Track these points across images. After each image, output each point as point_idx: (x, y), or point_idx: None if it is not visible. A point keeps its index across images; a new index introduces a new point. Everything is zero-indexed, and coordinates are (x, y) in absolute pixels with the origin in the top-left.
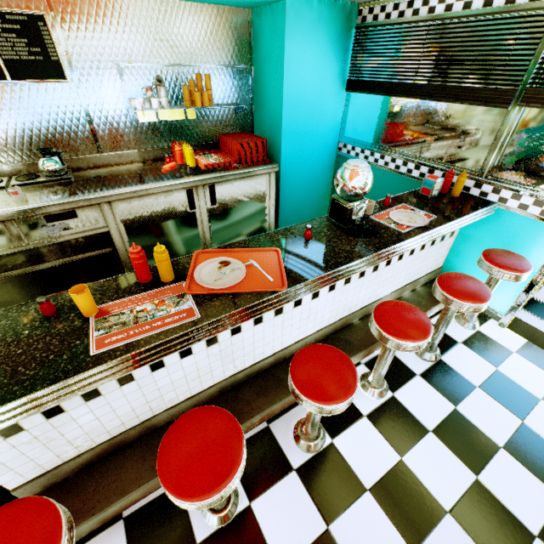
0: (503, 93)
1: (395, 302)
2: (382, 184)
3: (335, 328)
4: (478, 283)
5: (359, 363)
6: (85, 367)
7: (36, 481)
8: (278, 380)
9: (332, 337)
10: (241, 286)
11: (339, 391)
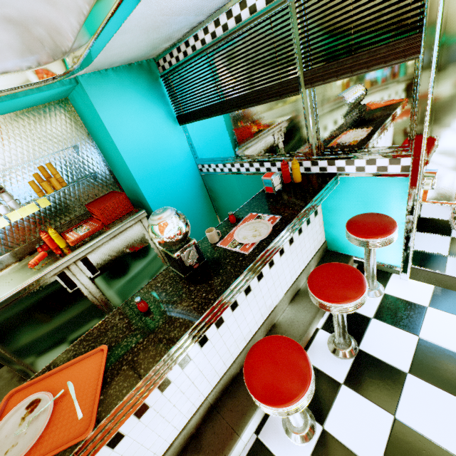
0: (288, 83)
1: (265, 341)
2: (245, 187)
3: (239, 365)
4: (348, 271)
5: None
6: None
7: None
8: None
9: (240, 377)
10: (37, 451)
11: None
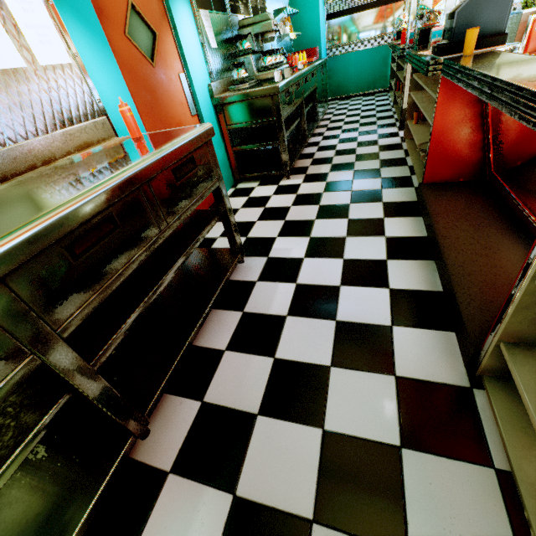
0: None
1: None
2: (360, 59)
3: None
4: None
5: None
6: None
7: None
8: None
9: None
10: None
11: None
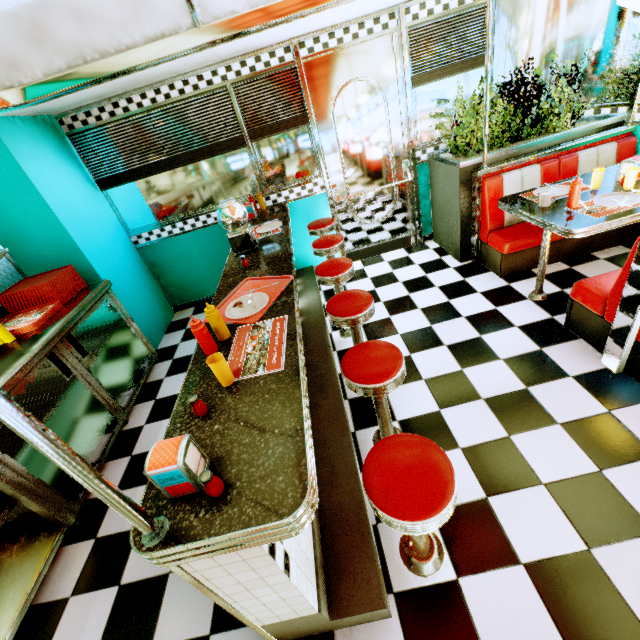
0: (237, 139)
1: (320, 265)
2: (203, 243)
3: None
4: (330, 235)
5: (330, 334)
6: (294, 370)
7: (320, 585)
8: (319, 376)
9: (305, 336)
10: (273, 296)
11: (366, 297)
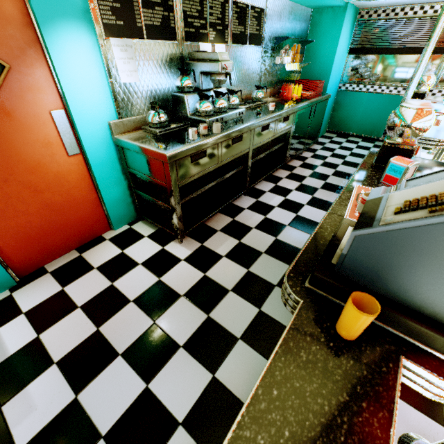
0: None
1: None
2: (371, 102)
3: None
4: None
5: None
6: None
7: None
8: None
9: None
10: None
11: None
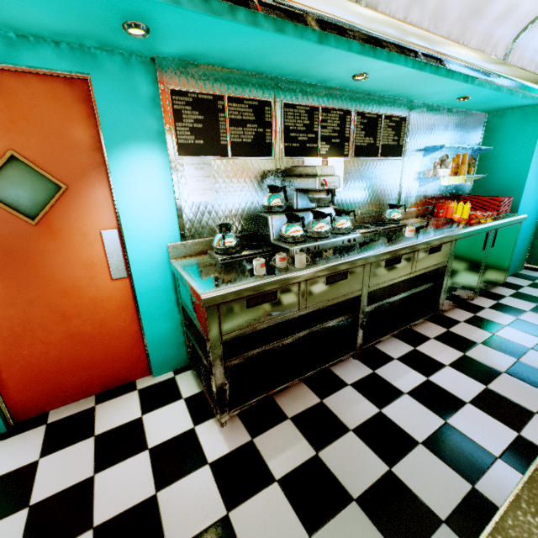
0: None
1: None
2: None
3: None
4: None
5: None
6: None
7: None
8: None
9: None
10: None
11: None
